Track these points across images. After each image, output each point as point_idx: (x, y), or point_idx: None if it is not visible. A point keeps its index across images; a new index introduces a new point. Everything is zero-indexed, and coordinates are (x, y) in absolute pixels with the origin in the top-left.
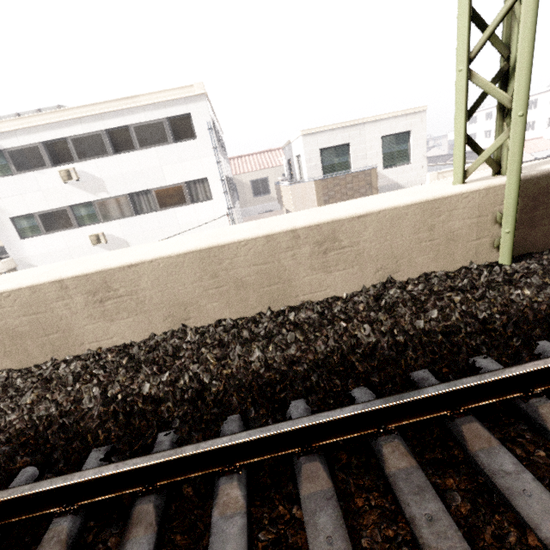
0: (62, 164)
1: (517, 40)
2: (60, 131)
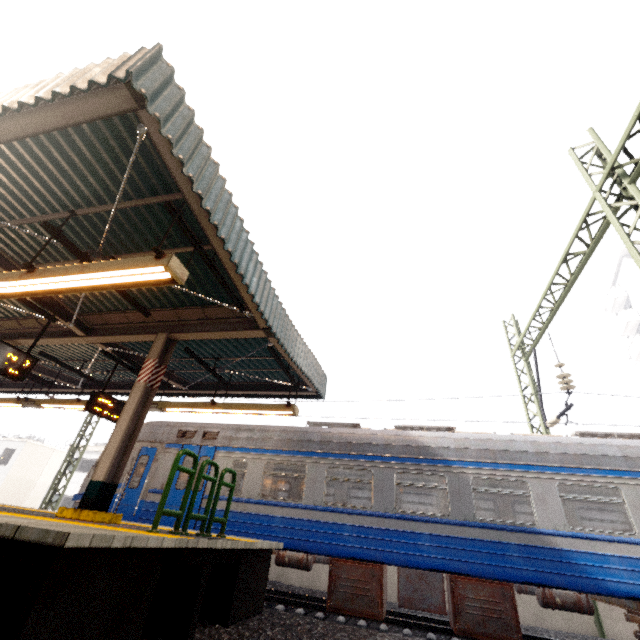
0: None
1: (68, 479)
2: None
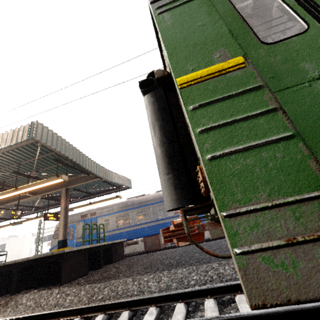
0: (50, 240)
1: (41, 246)
2: (52, 232)
